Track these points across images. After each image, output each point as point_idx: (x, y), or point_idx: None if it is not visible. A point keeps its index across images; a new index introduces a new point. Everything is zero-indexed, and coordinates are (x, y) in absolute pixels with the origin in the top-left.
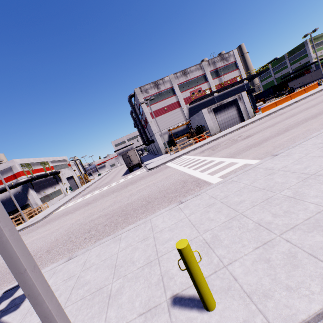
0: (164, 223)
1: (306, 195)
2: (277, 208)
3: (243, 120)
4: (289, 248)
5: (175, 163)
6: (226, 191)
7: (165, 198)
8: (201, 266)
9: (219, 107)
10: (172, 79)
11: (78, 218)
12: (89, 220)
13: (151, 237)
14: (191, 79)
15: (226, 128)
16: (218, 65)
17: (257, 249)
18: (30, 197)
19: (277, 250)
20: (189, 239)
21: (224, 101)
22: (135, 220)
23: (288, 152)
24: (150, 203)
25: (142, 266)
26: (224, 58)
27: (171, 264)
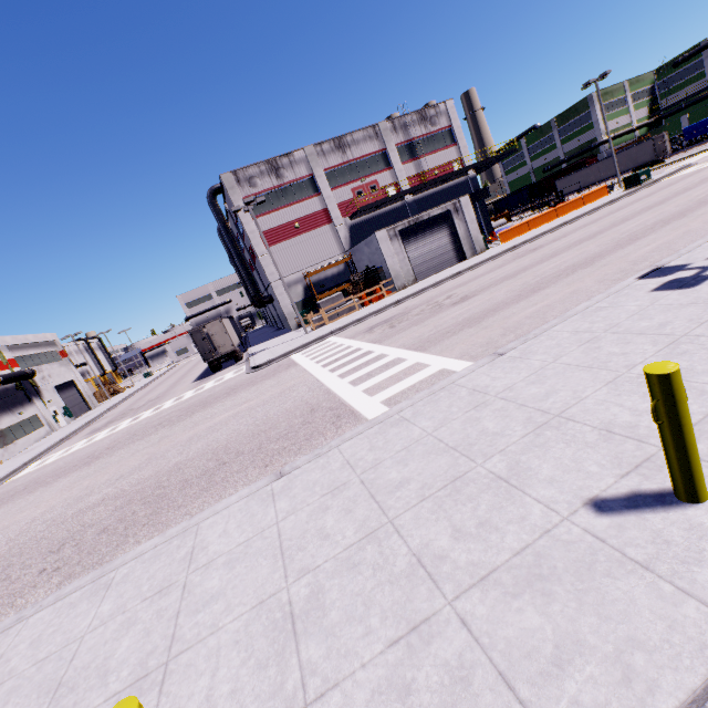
0: (224, 540)
1: (532, 476)
2: (467, 511)
3: (463, 257)
4: (463, 649)
5: (311, 355)
6: (382, 447)
7: (259, 455)
8: (254, 701)
9: (414, 227)
10: (312, 157)
11: (54, 502)
12: (74, 510)
13: (178, 585)
14: (355, 160)
15: (428, 274)
16: (415, 133)
17: (393, 647)
18: None
19: (436, 655)
20: (258, 599)
21: (424, 214)
22: (173, 517)
23: (524, 348)
24: (222, 467)
25: (120, 692)
26: (428, 117)
27: (189, 689)
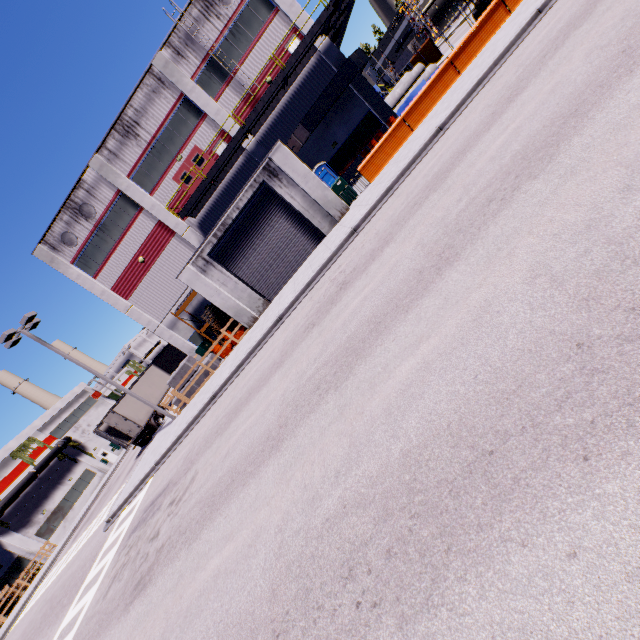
0: None
1: None
2: None
3: (321, 233)
4: None
5: (98, 563)
6: None
7: None
8: None
9: (229, 234)
10: (104, 169)
11: None
12: None
13: None
14: (155, 137)
15: (281, 283)
16: (207, 40)
17: None
18: (10, 548)
19: None
20: None
21: (229, 211)
22: None
23: None
24: None
25: None
26: None
27: None
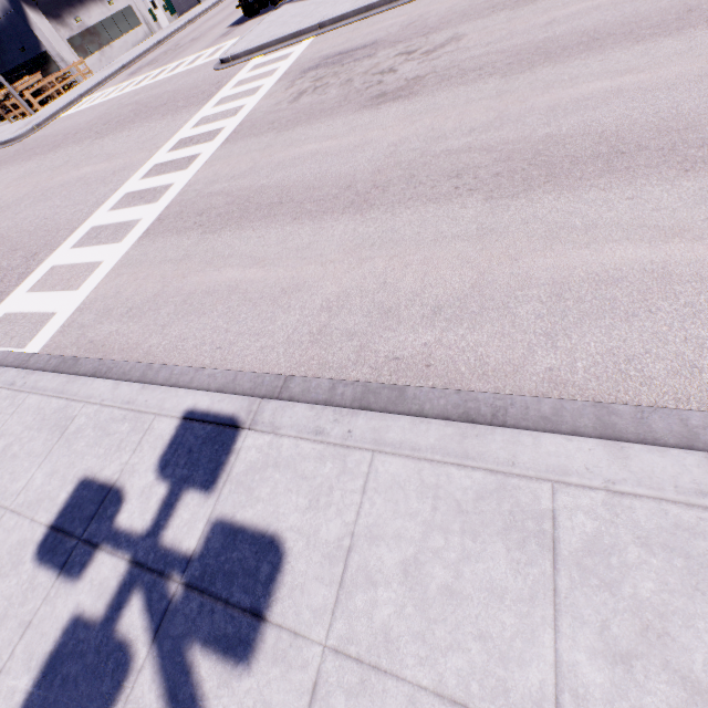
0: None
1: None
2: None
3: None
4: None
5: (236, 86)
6: None
7: None
8: None
9: None
10: None
11: None
12: None
13: None
14: None
15: None
16: None
17: None
18: (38, 33)
19: None
20: None
21: None
22: None
23: None
24: None
25: None
26: None
27: None
